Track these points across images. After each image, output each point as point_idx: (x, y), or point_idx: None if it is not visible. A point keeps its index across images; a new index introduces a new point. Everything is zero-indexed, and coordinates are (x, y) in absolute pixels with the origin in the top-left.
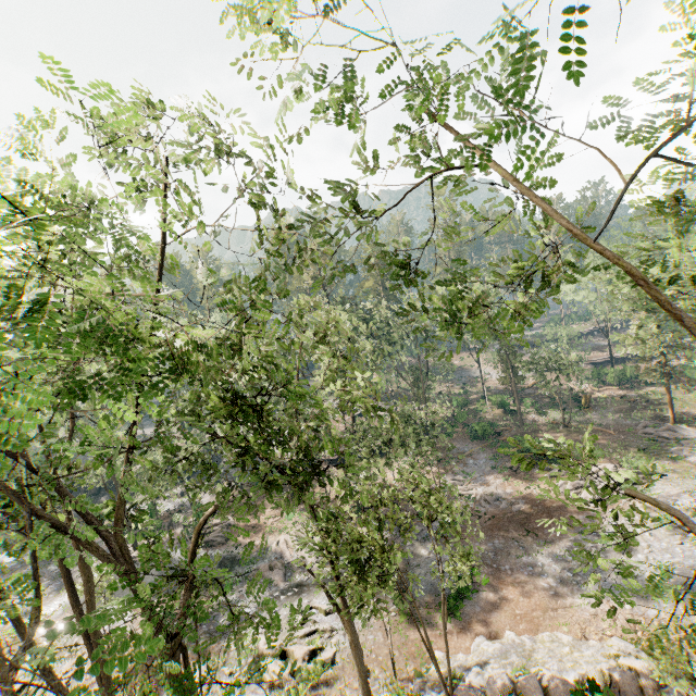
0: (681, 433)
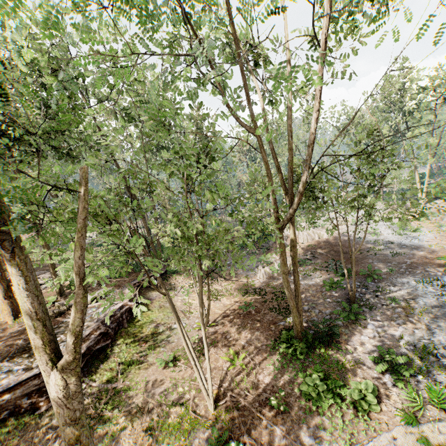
0: None
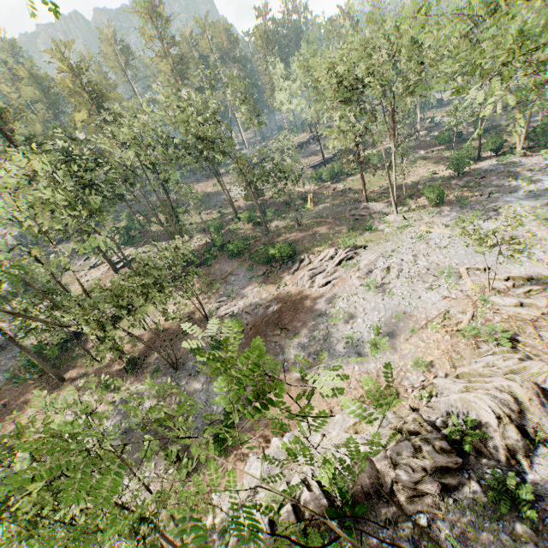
0: (372, 208)
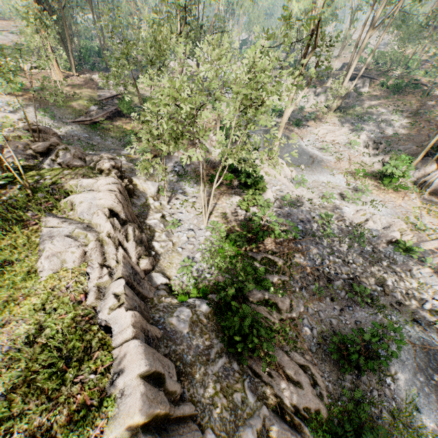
0: None
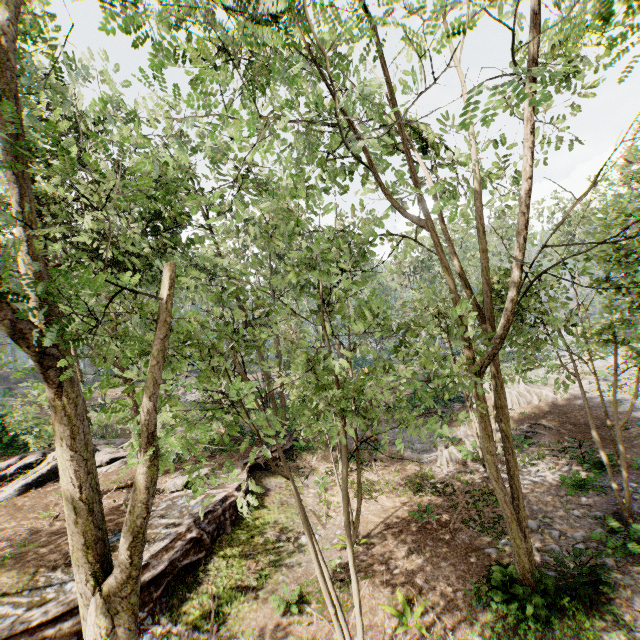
0: None
